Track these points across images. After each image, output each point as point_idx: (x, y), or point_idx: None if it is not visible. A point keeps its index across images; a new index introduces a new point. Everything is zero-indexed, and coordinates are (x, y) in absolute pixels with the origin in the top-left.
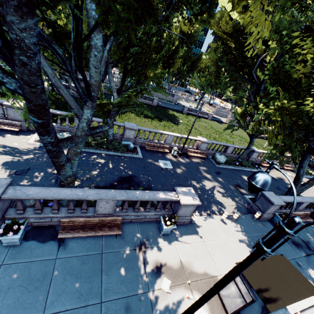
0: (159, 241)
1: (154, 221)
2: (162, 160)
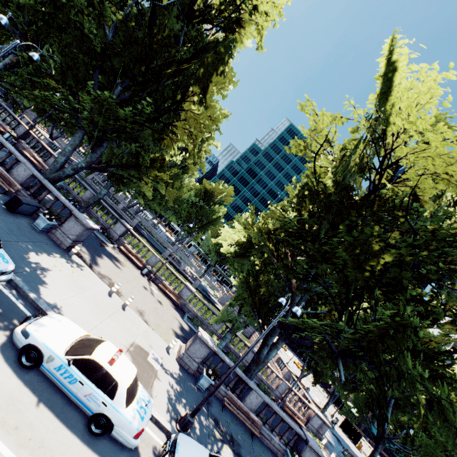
0: None
1: None
2: None
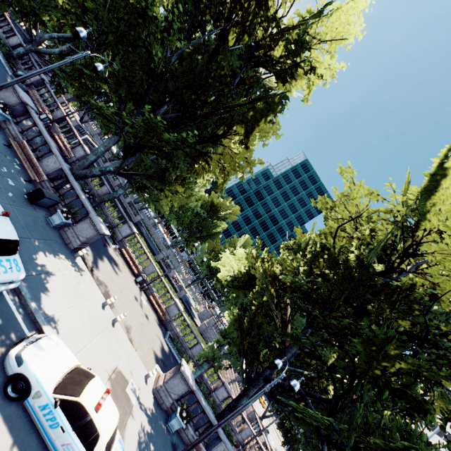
0: None
1: None
2: None
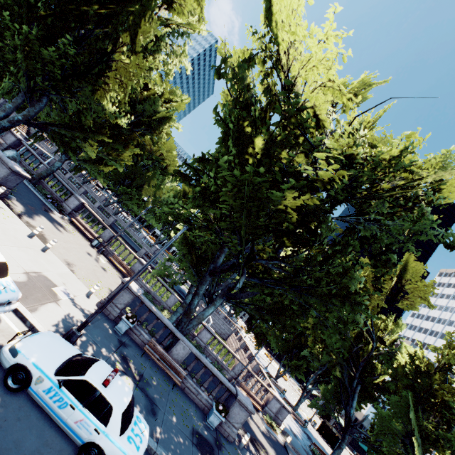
0: None
1: None
2: None
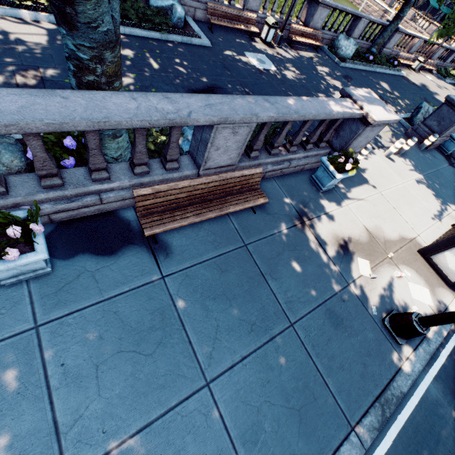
0: (323, 204)
1: (298, 172)
2: (250, 53)
